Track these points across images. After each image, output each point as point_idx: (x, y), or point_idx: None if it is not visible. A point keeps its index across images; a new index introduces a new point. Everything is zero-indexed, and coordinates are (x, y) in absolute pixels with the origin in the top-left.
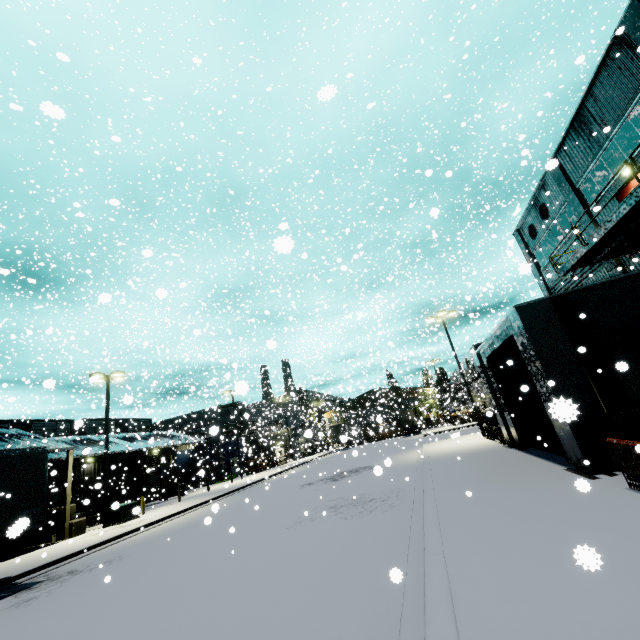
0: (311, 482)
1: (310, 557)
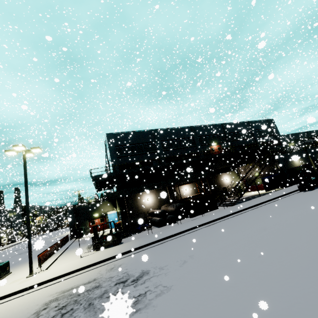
0: (17, 250)
1: (9, 261)
